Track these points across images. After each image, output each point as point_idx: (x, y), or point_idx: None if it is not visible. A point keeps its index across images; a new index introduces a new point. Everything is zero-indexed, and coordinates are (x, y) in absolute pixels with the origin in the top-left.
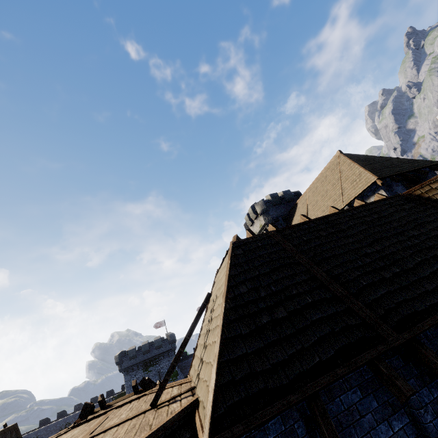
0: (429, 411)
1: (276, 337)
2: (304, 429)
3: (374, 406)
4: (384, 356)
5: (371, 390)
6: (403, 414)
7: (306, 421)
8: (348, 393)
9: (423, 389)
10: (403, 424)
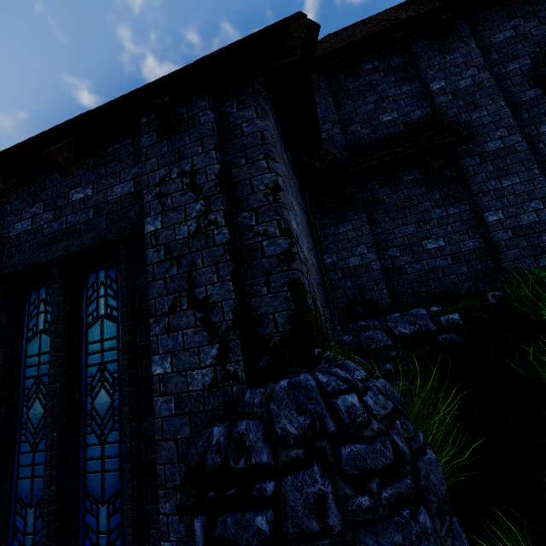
0: (434, 69)
1: (325, 49)
2: (327, 86)
3: (391, 80)
4: (412, 44)
5: (394, 72)
6: (415, 82)
7: (334, 91)
8: (372, 76)
9: (437, 57)
10: (412, 88)
